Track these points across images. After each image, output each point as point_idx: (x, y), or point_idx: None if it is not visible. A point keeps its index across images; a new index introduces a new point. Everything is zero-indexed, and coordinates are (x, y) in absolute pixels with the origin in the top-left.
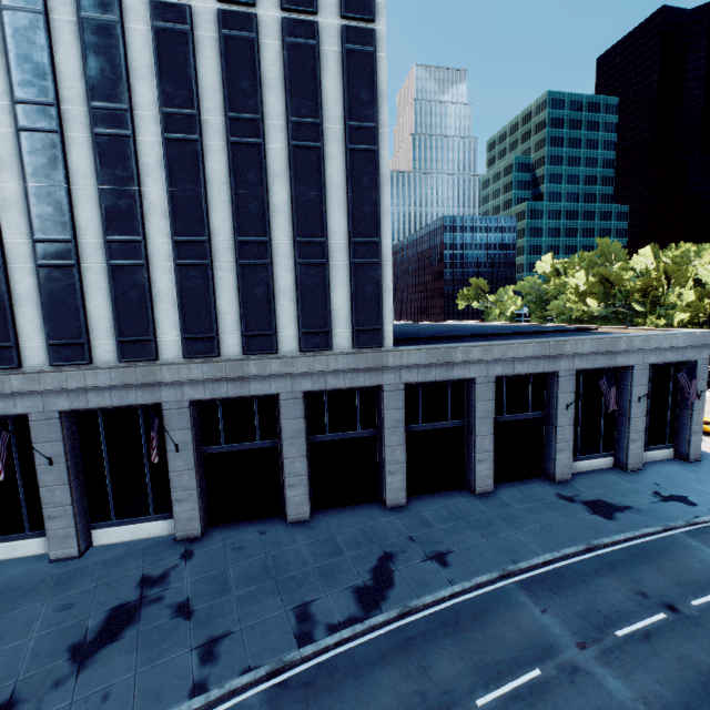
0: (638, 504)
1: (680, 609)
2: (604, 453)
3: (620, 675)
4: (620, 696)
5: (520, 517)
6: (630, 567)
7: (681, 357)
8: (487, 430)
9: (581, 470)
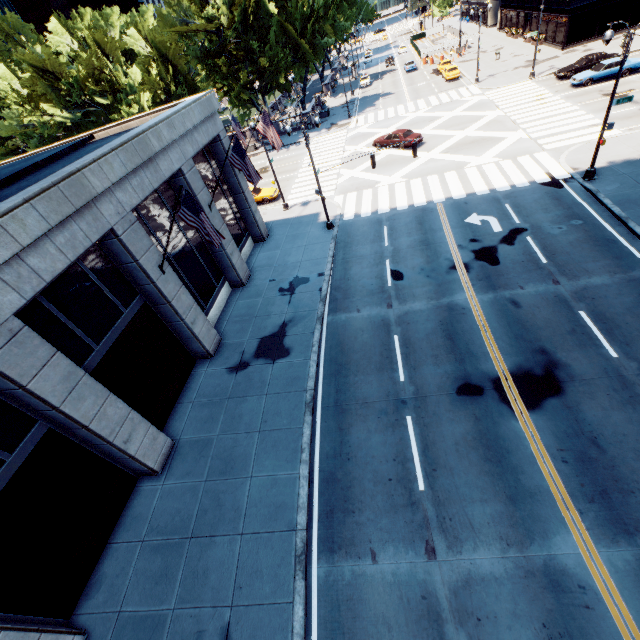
0: (285, 314)
1: (406, 396)
2: (219, 284)
3: (472, 538)
4: (499, 566)
5: (233, 446)
6: (348, 392)
7: (208, 136)
8: (97, 399)
9: (217, 318)
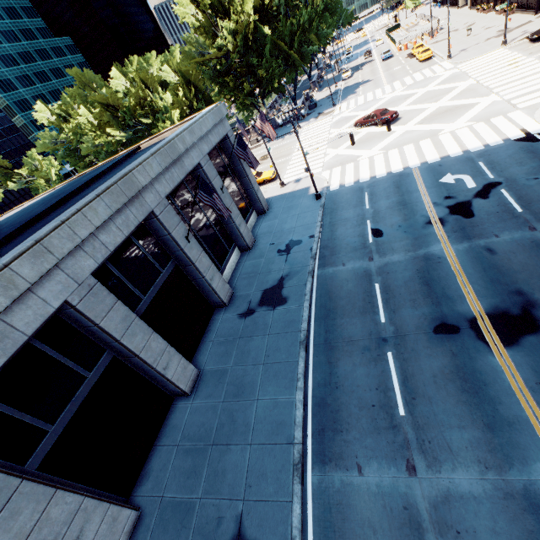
0: (282, 270)
1: (387, 335)
2: (231, 249)
3: (451, 460)
4: (477, 486)
5: (243, 375)
6: (336, 332)
7: (219, 136)
8: (144, 336)
9: (230, 276)
